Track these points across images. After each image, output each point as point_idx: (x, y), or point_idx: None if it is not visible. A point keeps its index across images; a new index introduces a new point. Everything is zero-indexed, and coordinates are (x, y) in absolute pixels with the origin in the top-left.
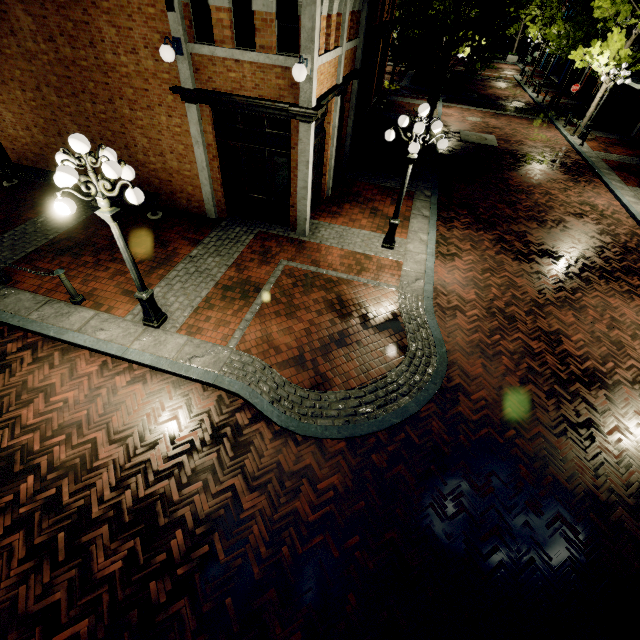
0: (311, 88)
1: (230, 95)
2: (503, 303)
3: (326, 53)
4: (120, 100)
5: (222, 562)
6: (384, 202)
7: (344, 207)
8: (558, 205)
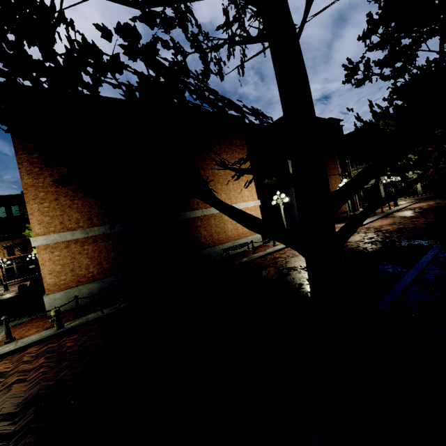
0: None
1: None
2: None
3: None
4: None
5: None
6: None
7: None
8: None
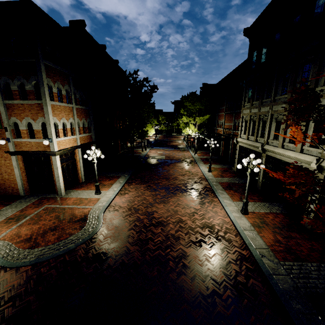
0: (54, 146)
1: (27, 151)
2: (137, 205)
3: (64, 137)
4: None
5: None
6: (106, 180)
7: (87, 184)
8: (177, 173)
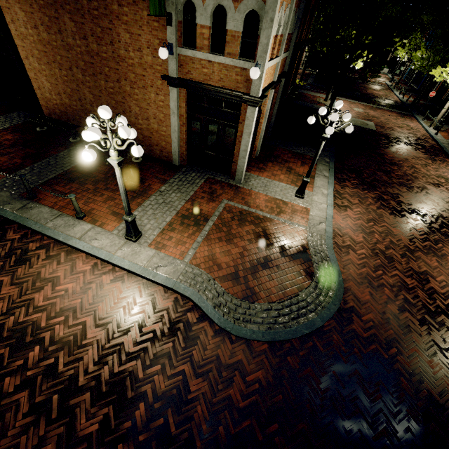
0: (260, 84)
1: (202, 84)
2: (384, 246)
3: (271, 60)
4: (125, 81)
5: (173, 434)
6: (296, 163)
7: (268, 165)
8: (421, 176)
